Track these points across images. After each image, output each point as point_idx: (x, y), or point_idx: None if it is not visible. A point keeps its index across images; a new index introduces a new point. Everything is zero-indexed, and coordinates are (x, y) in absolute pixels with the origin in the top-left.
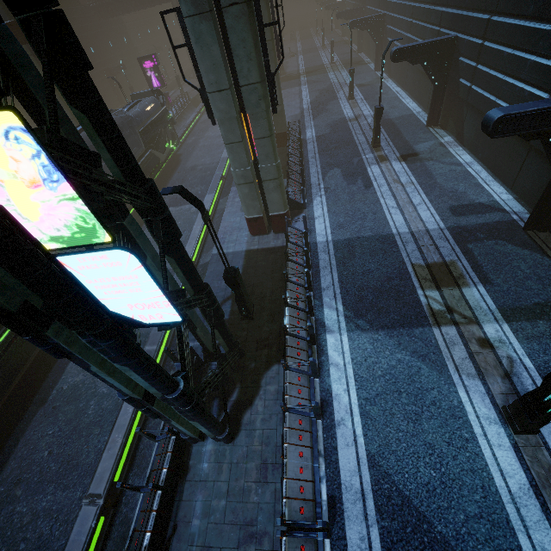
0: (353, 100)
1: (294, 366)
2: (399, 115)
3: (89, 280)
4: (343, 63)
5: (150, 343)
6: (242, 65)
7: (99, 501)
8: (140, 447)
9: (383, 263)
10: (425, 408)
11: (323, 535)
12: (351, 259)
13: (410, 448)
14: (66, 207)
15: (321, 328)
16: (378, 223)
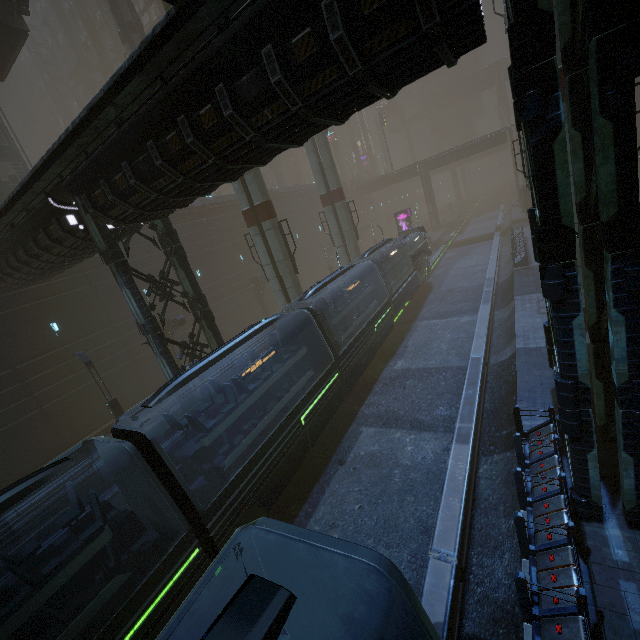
0: None
1: None
2: None
3: None
4: None
5: (461, 420)
6: None
7: (451, 559)
8: (476, 526)
9: None
10: None
11: None
12: None
13: None
14: None
15: None
16: None
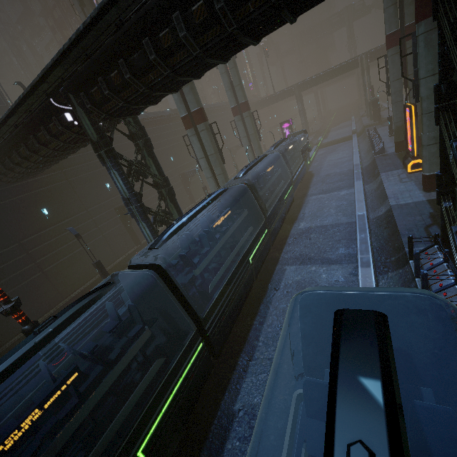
0: None
1: None
2: None
3: None
4: None
5: (361, 253)
6: None
7: None
8: None
9: None
10: None
11: None
12: None
13: None
14: None
15: None
16: None
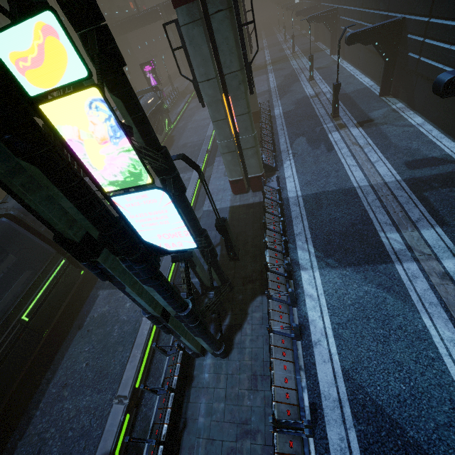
0: (313, 81)
1: (275, 296)
2: (354, 90)
3: (132, 215)
4: (302, 52)
5: None
6: (225, 58)
7: (125, 401)
8: (154, 361)
9: (347, 212)
10: (392, 332)
11: (308, 431)
12: (319, 210)
13: (380, 365)
14: (123, 157)
15: (296, 266)
16: (340, 179)
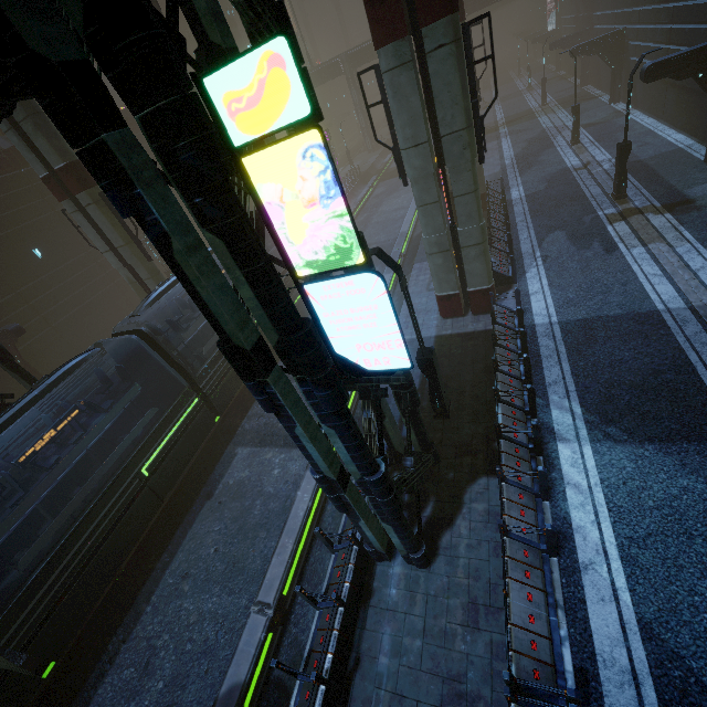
0: (578, 144)
1: (513, 479)
2: (654, 154)
3: (327, 313)
4: (559, 102)
5: None
6: (445, 112)
7: (268, 611)
8: (311, 560)
9: (644, 351)
10: None
11: None
12: (590, 345)
13: None
14: (332, 225)
15: (548, 435)
16: (631, 297)
